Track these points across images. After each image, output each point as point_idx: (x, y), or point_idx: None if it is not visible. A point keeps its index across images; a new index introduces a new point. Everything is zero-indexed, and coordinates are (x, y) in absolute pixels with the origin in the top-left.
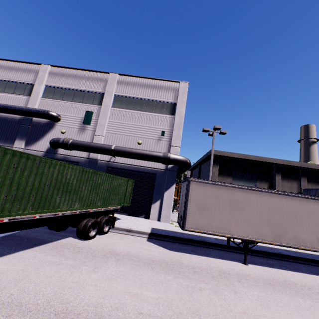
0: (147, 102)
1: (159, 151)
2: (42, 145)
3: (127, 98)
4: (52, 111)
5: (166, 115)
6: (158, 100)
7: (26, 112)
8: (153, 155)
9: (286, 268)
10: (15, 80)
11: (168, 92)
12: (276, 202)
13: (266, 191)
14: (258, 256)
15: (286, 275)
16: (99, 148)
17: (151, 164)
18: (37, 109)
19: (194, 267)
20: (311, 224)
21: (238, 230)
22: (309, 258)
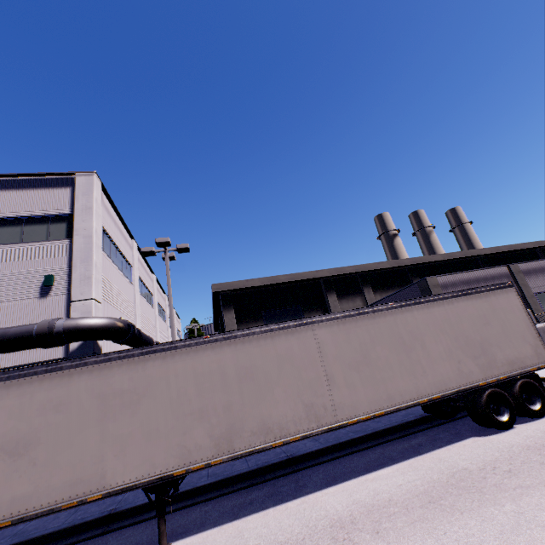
0: (4, 225)
1: None
2: None
3: None
4: None
5: (54, 241)
6: (29, 215)
7: None
8: (9, 337)
9: (274, 501)
10: None
11: (52, 196)
12: (211, 361)
13: (187, 343)
14: (240, 491)
15: (248, 534)
16: None
17: (27, 357)
18: None
19: None
20: (289, 380)
21: (126, 467)
22: (342, 442)
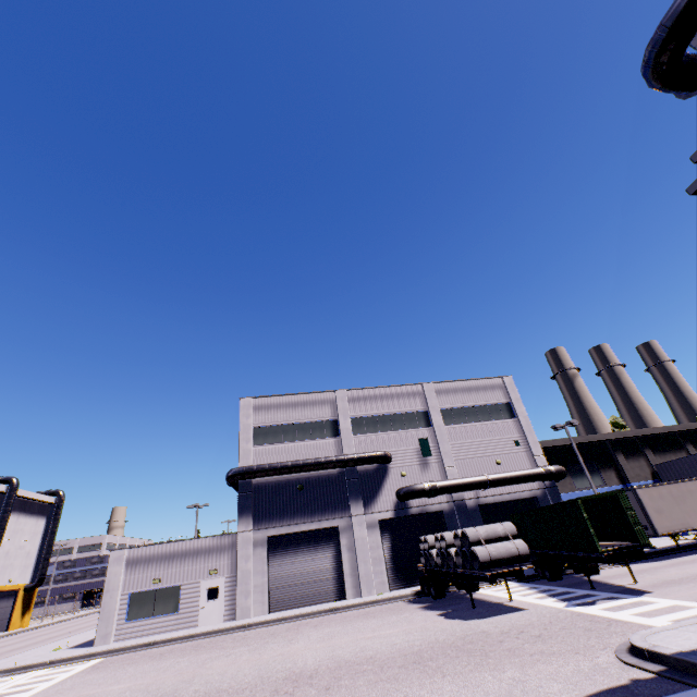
0: (479, 409)
1: (524, 467)
2: (385, 502)
3: (455, 410)
4: (375, 450)
5: (508, 419)
6: (490, 404)
7: (358, 461)
8: (534, 474)
9: None
10: (308, 420)
11: (495, 391)
12: None
13: (689, 479)
14: None
15: None
16: (474, 483)
17: (525, 486)
18: (370, 453)
19: (696, 559)
20: None
21: (693, 521)
22: None
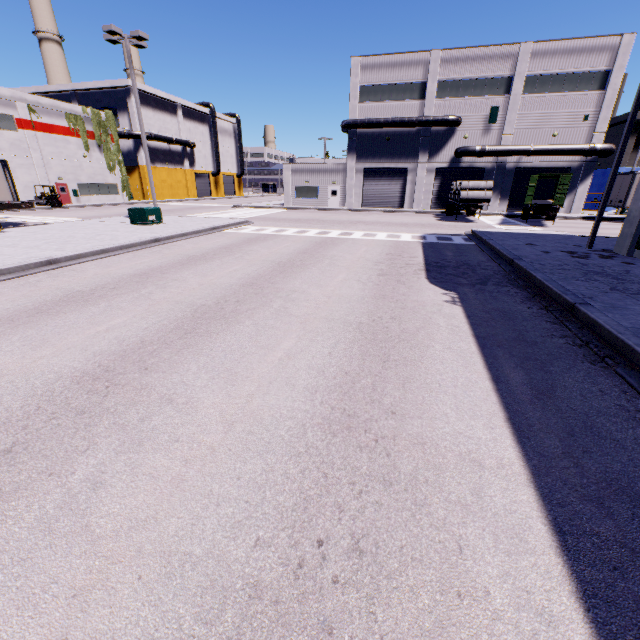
0: (569, 78)
1: (577, 142)
2: (444, 156)
3: (542, 77)
4: (450, 114)
5: (593, 92)
6: (585, 72)
7: (432, 123)
8: (577, 150)
9: None
10: (402, 82)
11: (601, 56)
12: None
13: None
14: None
15: None
16: (517, 151)
17: (566, 158)
18: (443, 118)
19: None
20: None
21: None
22: None
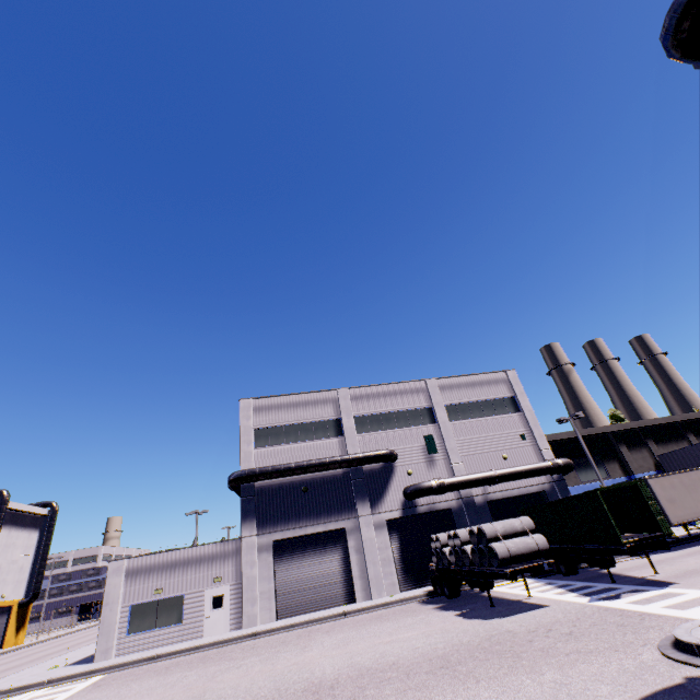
0: (484, 404)
1: (531, 461)
2: (392, 501)
3: (459, 405)
4: (380, 448)
5: (513, 414)
6: (494, 398)
7: (364, 460)
8: (542, 468)
9: None
10: (310, 420)
11: (499, 386)
12: None
13: (699, 468)
14: None
15: None
16: (482, 479)
17: (533, 480)
18: (375, 452)
19: None
20: None
21: None
22: None
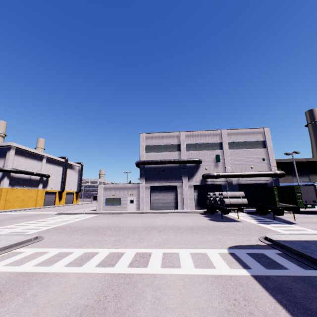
0: (247, 143)
1: (264, 170)
2: (197, 178)
3: (235, 143)
4: (195, 158)
5: (261, 148)
6: (254, 141)
7: (187, 162)
8: (268, 174)
9: None
10: (167, 144)
11: (258, 135)
12: None
13: None
14: None
15: None
16: (237, 175)
17: (262, 178)
18: (192, 159)
19: None
20: None
21: None
22: None
